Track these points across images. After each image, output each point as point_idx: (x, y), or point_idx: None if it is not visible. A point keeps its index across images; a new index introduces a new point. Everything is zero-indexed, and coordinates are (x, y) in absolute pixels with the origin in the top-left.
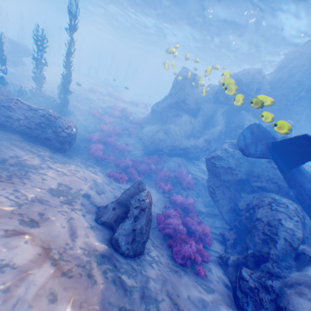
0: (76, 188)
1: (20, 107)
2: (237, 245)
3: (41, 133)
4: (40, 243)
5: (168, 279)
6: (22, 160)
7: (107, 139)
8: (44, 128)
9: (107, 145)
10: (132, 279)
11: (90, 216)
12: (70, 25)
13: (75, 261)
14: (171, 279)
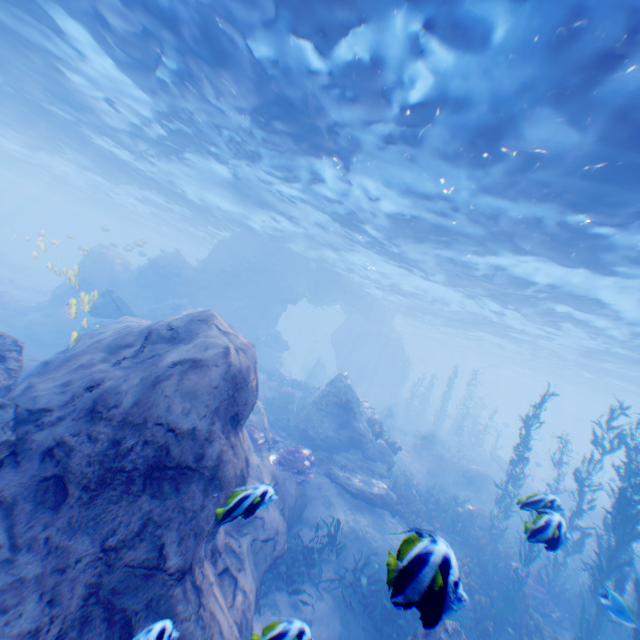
0: None
1: None
2: None
3: None
4: None
5: None
6: None
7: None
8: None
9: None
10: None
11: None
12: None
13: None
14: None
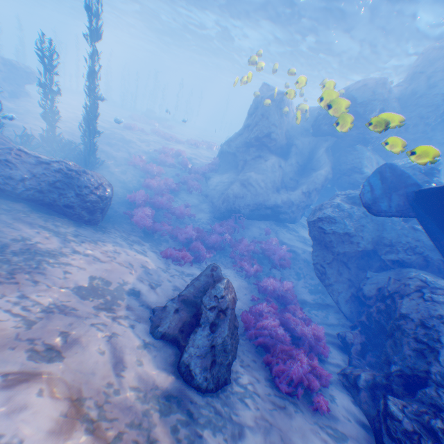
0: (117, 282)
1: (24, 160)
2: (368, 354)
3: (58, 198)
4: (64, 392)
5: (273, 425)
6: (31, 243)
7: (157, 199)
8: (63, 189)
9: (157, 208)
10: (219, 434)
11: (141, 327)
12: (91, 29)
13: (124, 417)
14: (278, 423)
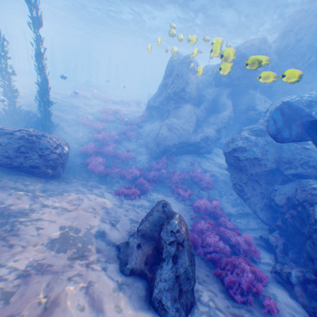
0: (85, 227)
1: None
2: (289, 250)
3: (24, 160)
4: None
5: None
6: (3, 206)
7: (105, 149)
8: (27, 153)
9: (106, 156)
10: None
11: (112, 268)
12: (32, 18)
13: None
14: None
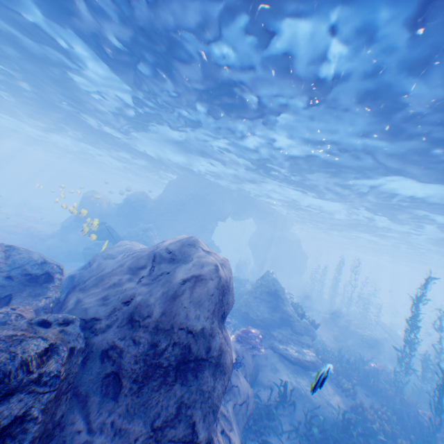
0: None
1: None
2: None
3: None
4: None
5: None
6: None
7: None
8: None
9: None
10: None
11: None
12: None
13: None
14: None
